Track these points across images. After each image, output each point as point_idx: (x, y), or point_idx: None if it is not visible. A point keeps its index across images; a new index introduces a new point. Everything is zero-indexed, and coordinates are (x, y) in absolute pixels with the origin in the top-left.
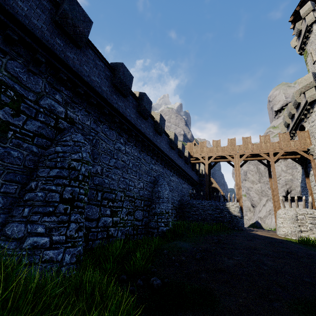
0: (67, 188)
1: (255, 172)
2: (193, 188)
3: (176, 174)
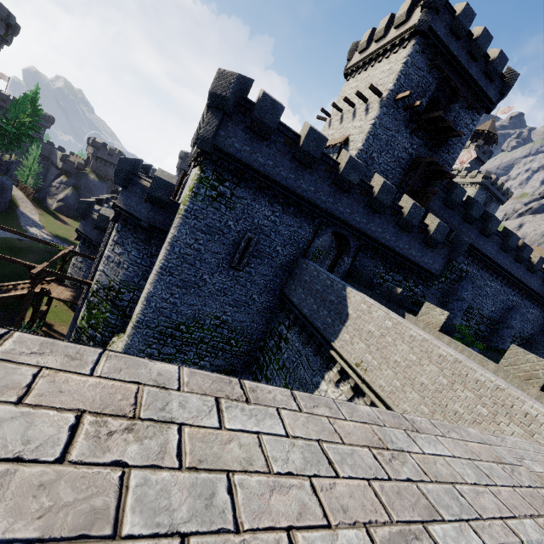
0: (460, 306)
1: None
2: None
3: (539, 307)
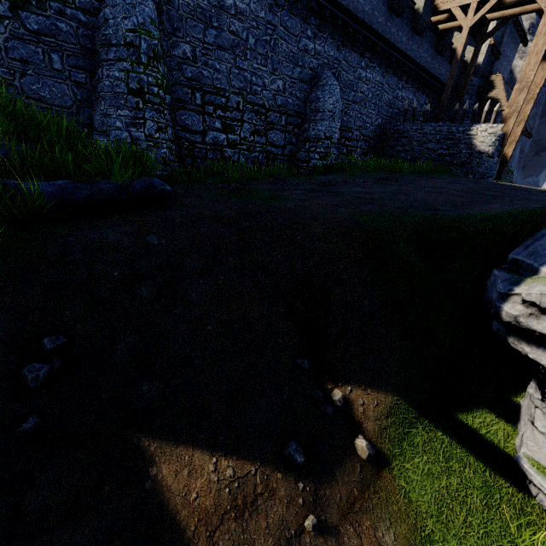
0: (131, 75)
1: None
2: (434, 102)
3: (378, 63)
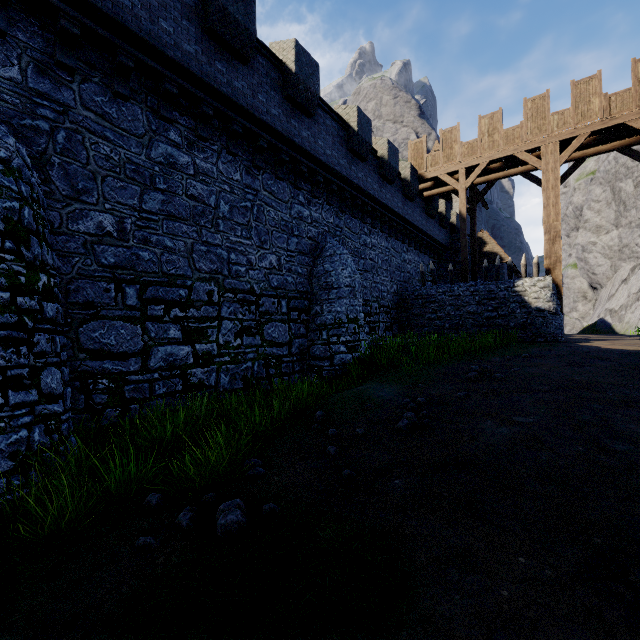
0: None
1: (607, 201)
2: (436, 261)
3: (379, 228)
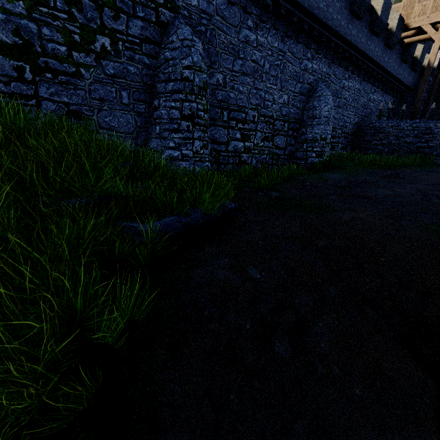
0: (185, 104)
1: None
2: (397, 100)
3: (357, 74)
